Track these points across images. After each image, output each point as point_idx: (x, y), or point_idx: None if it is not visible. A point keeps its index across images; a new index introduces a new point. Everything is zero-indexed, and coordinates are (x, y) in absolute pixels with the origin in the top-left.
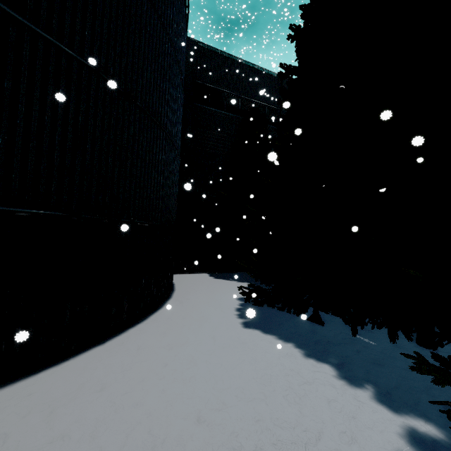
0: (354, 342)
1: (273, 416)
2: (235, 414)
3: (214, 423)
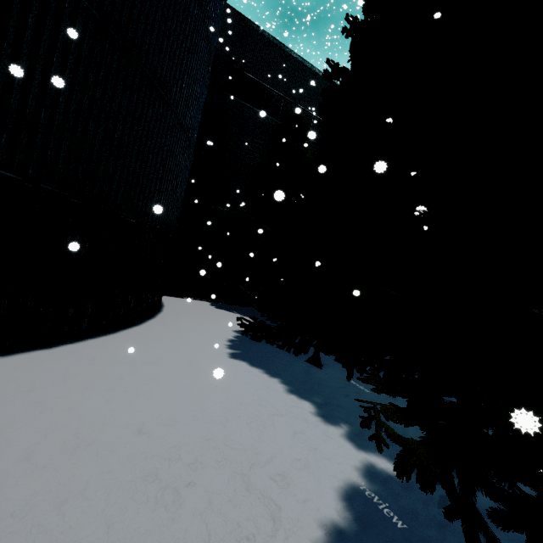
0: (347, 387)
1: (227, 438)
2: (185, 430)
3: (157, 435)
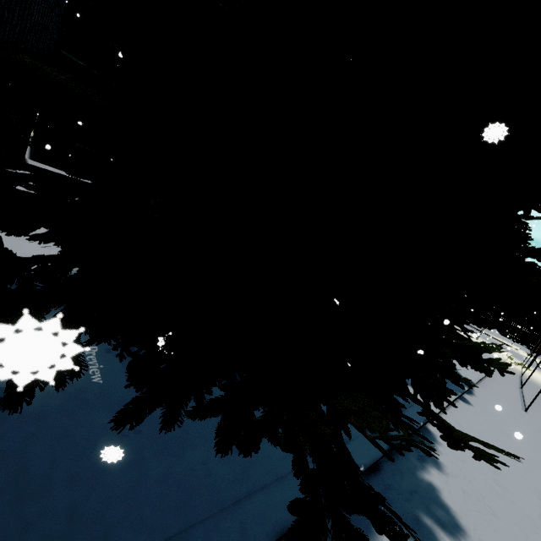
0: None
1: None
2: None
3: None
